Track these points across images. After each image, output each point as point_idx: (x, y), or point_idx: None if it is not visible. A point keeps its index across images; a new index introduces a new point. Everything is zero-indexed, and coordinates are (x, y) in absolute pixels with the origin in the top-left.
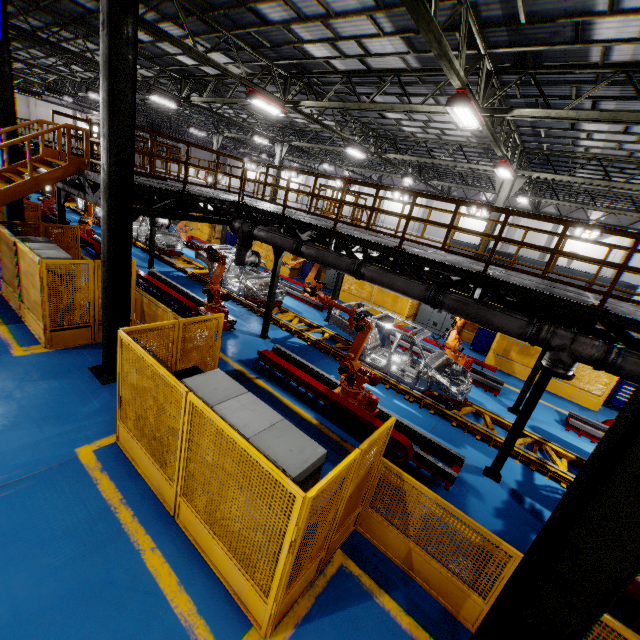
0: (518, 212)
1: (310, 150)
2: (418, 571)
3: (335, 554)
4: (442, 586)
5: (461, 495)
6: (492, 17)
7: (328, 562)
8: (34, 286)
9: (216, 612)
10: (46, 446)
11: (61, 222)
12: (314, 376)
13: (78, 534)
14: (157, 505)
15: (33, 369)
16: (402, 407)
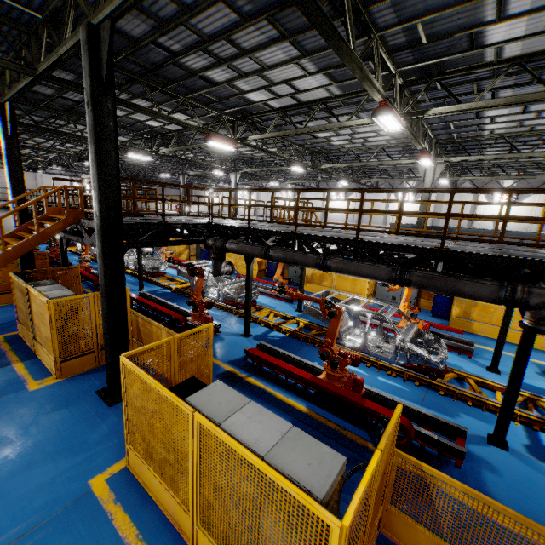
0: (461, 189)
1: (258, 173)
2: None
3: None
4: None
5: (474, 471)
6: (397, 43)
7: None
8: (44, 324)
9: None
10: (60, 482)
11: (64, 264)
12: (299, 366)
13: None
14: (174, 534)
15: (46, 401)
16: (387, 383)
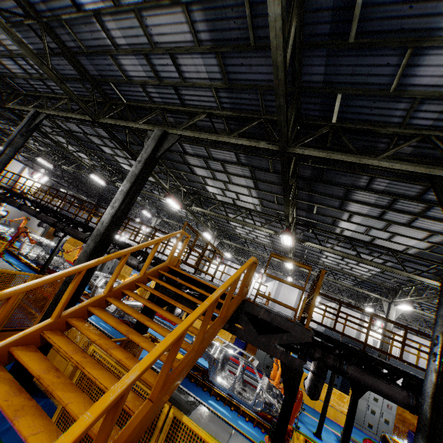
0: None
1: None
2: None
3: None
4: None
5: None
6: None
7: None
8: None
9: None
10: None
11: (138, 332)
12: None
13: None
14: None
15: None
16: None
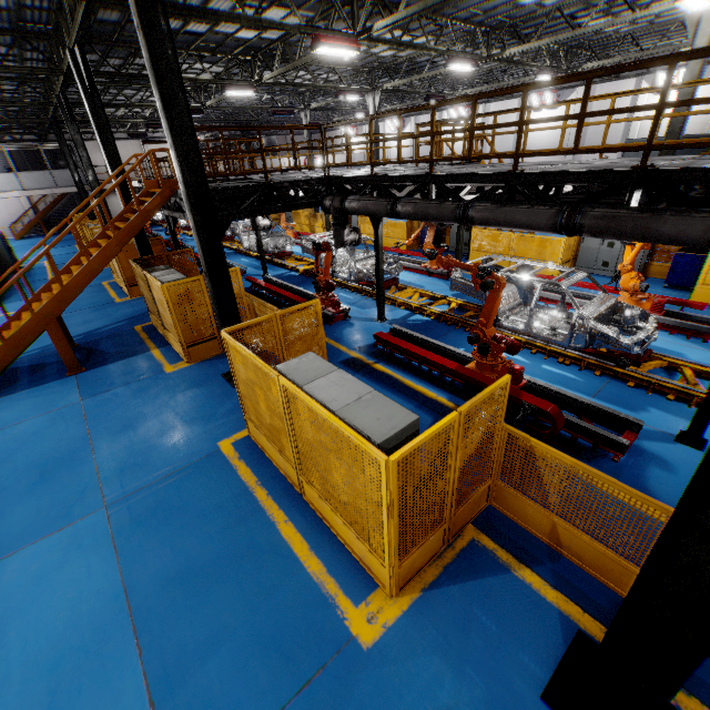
0: (689, 53)
1: (411, 88)
2: (567, 547)
3: (465, 529)
4: (599, 563)
5: (637, 466)
6: None
7: (457, 536)
8: (165, 310)
9: (344, 574)
10: (196, 442)
11: (177, 248)
12: (438, 352)
13: (226, 509)
14: (287, 485)
15: (180, 382)
16: (554, 372)
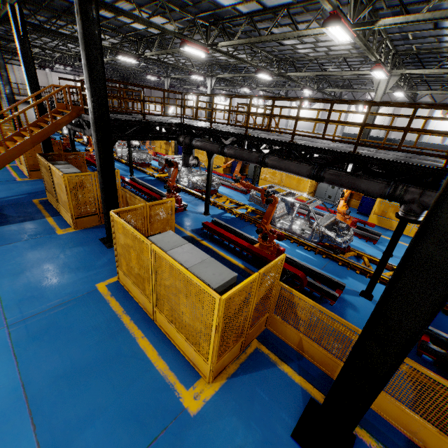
0: (377, 103)
1: (232, 79)
2: (307, 352)
3: (252, 342)
4: (322, 360)
5: (342, 308)
6: None
7: (248, 346)
8: (62, 192)
9: (180, 370)
10: (79, 283)
11: (73, 151)
12: (240, 237)
13: (101, 329)
14: (143, 314)
15: (68, 241)
16: (302, 254)
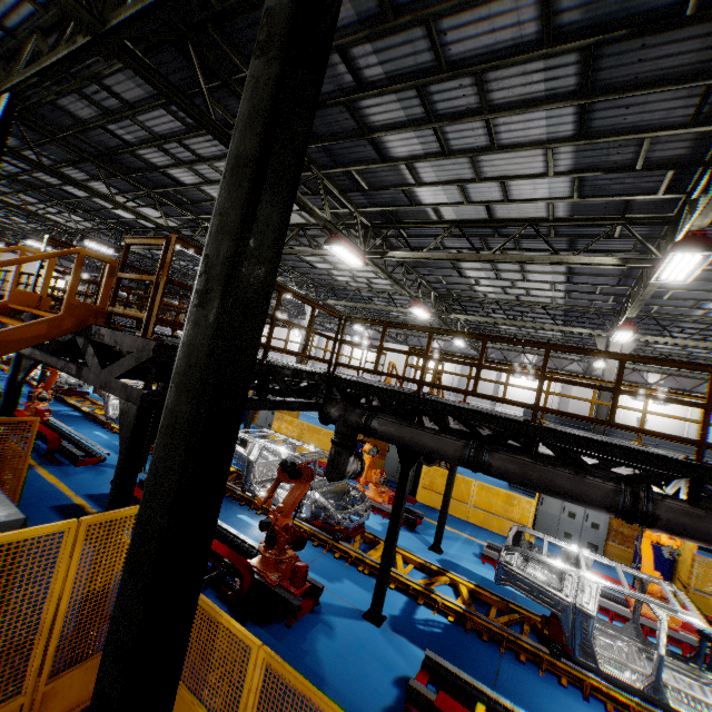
0: None
1: None
2: None
3: None
4: None
5: None
6: None
7: None
8: None
9: None
10: None
11: (7, 412)
12: None
13: None
14: None
15: None
16: None
